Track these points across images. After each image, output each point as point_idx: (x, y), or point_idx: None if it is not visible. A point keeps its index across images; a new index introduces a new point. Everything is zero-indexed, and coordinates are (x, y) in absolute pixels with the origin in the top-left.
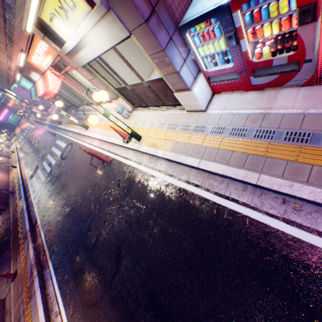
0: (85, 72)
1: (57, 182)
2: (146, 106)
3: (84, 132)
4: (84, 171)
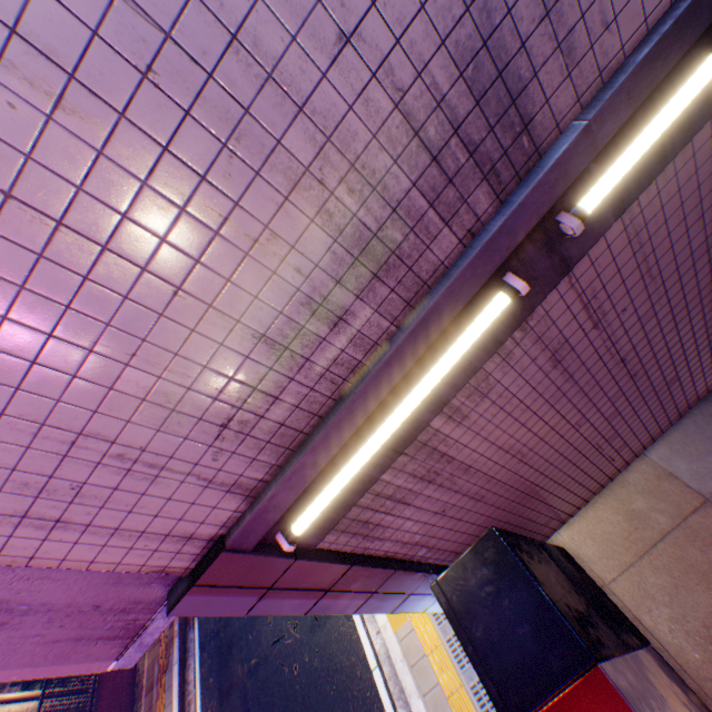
0: None
1: None
2: None
3: None
4: None
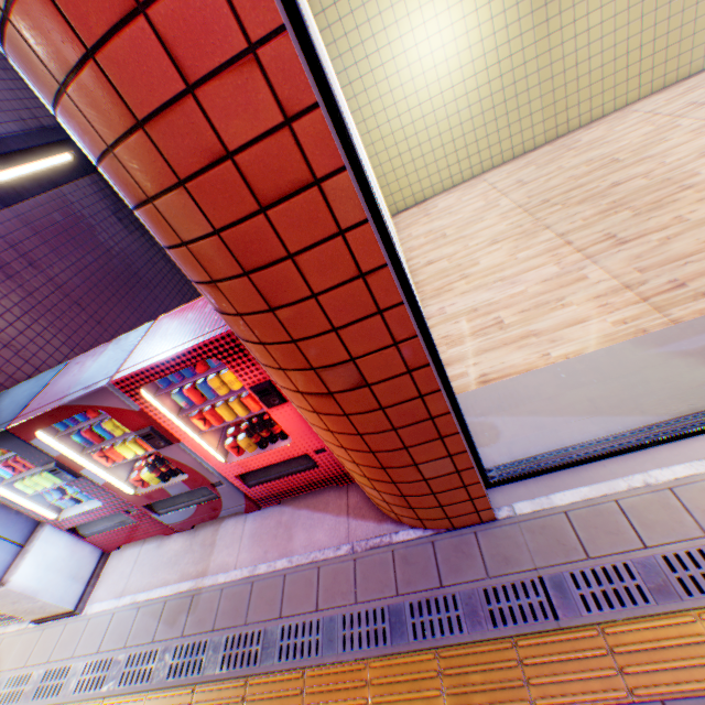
0: None
1: None
2: None
3: None
4: None
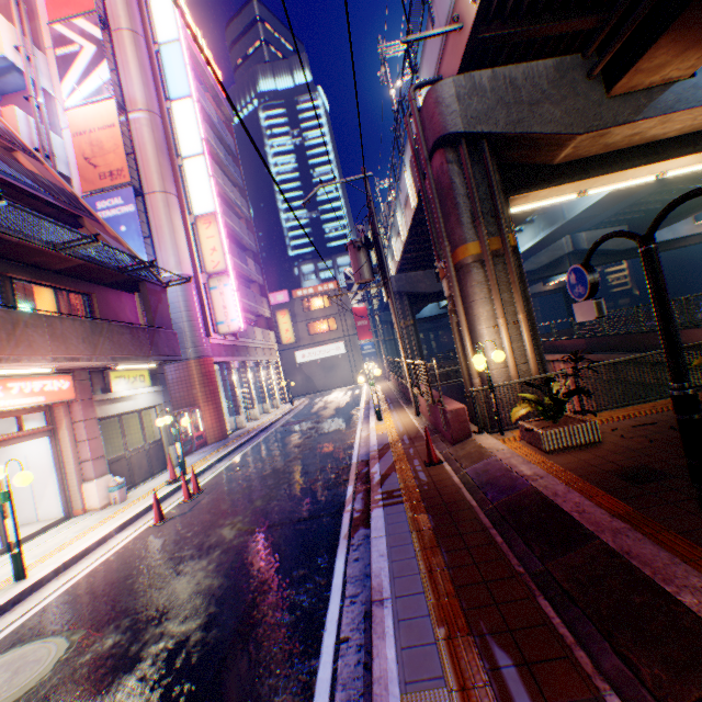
0: (98, 425)
1: (216, 563)
2: (133, 485)
3: (18, 588)
4: (202, 511)
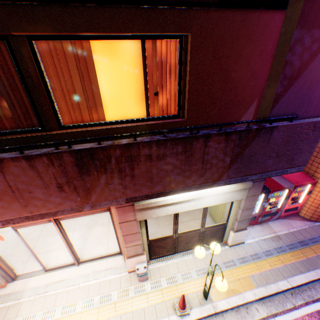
0: (135, 225)
1: None
2: (172, 253)
3: None
4: None
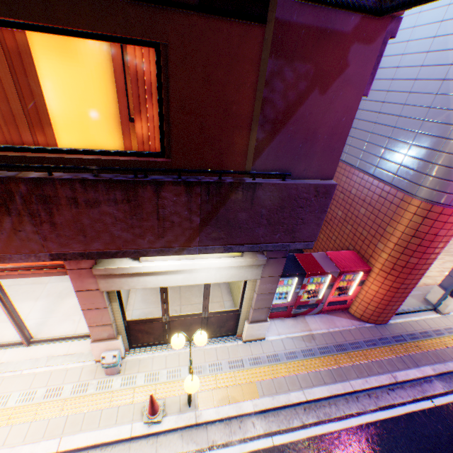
0: (100, 297)
1: None
2: (164, 342)
3: None
4: None
